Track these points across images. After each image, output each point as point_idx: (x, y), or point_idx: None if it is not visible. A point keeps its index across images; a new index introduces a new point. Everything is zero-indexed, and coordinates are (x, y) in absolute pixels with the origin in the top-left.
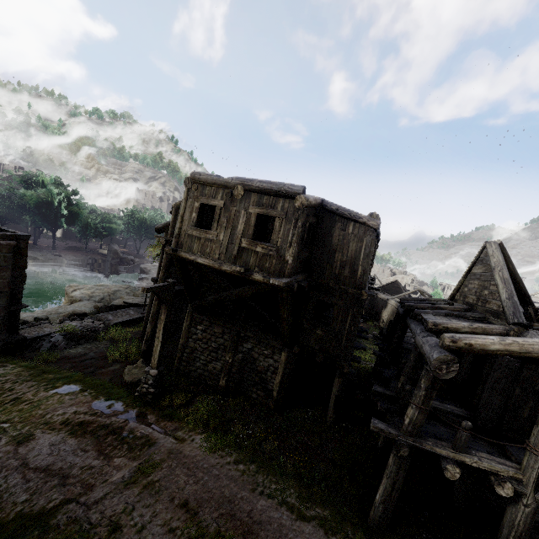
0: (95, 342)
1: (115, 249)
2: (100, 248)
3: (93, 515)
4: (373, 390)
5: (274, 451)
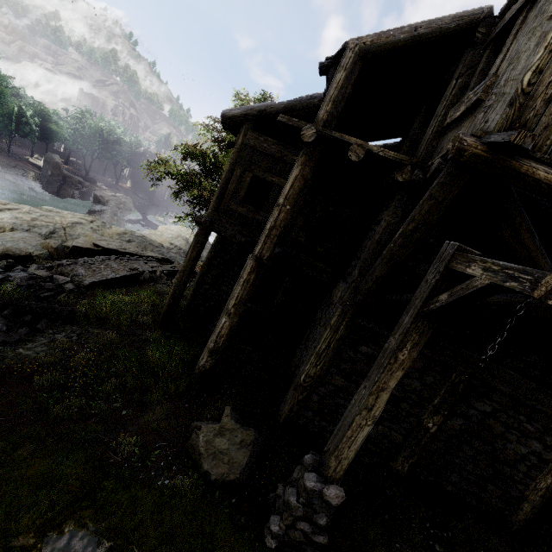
0: (70, 326)
1: (57, 162)
2: (31, 155)
3: None
4: None
5: None
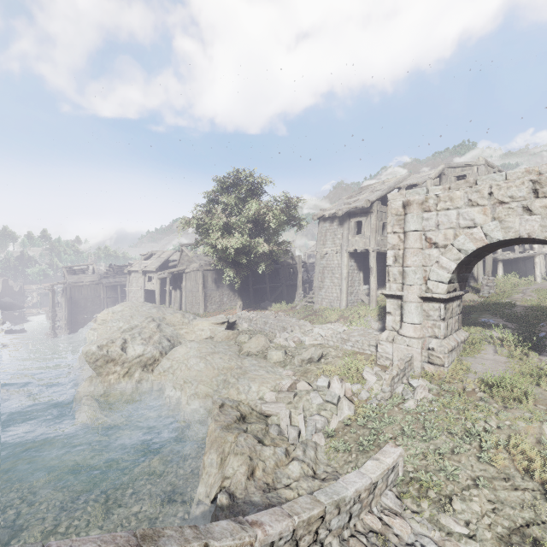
0: (382, 320)
1: None
2: None
3: None
4: (499, 254)
5: (514, 285)
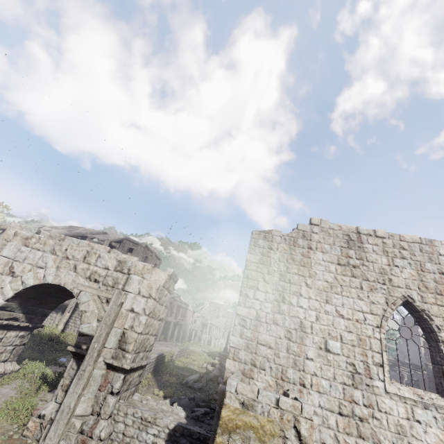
0: None
1: None
2: None
3: (166, 350)
4: None
5: None
